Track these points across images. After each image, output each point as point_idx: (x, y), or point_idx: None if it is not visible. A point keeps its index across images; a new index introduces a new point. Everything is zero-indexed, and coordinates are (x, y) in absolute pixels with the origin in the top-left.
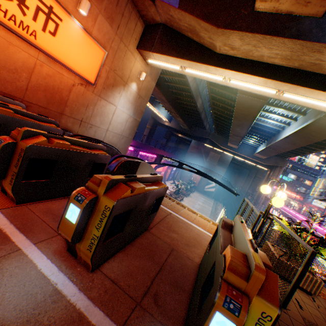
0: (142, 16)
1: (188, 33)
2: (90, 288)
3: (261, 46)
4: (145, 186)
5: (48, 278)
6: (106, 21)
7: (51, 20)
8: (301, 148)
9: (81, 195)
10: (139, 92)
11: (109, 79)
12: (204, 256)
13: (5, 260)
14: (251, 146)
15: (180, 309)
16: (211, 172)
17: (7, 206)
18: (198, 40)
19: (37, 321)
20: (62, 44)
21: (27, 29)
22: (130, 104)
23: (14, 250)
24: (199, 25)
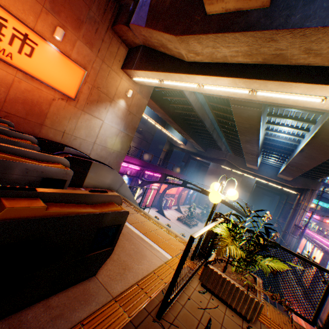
0: (124, 41)
1: (160, 49)
2: None
3: (219, 45)
4: None
5: None
6: (86, 46)
7: (27, 45)
8: None
9: None
10: (129, 109)
11: (93, 95)
12: None
13: None
14: (273, 167)
15: None
16: None
17: None
18: (170, 53)
19: None
20: (38, 63)
21: (3, 52)
22: (119, 119)
23: None
24: (163, 37)
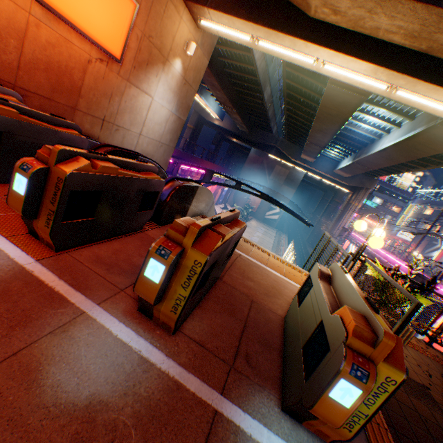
0: None
1: None
2: (177, 353)
3: (380, 11)
4: (232, 231)
5: (129, 346)
6: None
7: None
8: (398, 165)
9: (163, 248)
10: (185, 75)
11: (142, 52)
12: (291, 309)
13: (73, 327)
14: (332, 160)
15: (274, 370)
16: (276, 195)
17: (46, 255)
18: None
19: (135, 393)
20: None
21: None
22: (171, 94)
23: (78, 314)
24: None
